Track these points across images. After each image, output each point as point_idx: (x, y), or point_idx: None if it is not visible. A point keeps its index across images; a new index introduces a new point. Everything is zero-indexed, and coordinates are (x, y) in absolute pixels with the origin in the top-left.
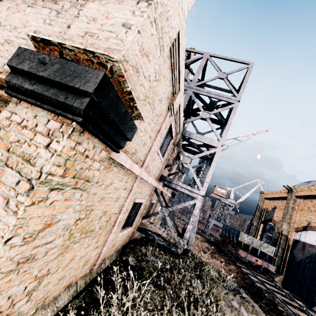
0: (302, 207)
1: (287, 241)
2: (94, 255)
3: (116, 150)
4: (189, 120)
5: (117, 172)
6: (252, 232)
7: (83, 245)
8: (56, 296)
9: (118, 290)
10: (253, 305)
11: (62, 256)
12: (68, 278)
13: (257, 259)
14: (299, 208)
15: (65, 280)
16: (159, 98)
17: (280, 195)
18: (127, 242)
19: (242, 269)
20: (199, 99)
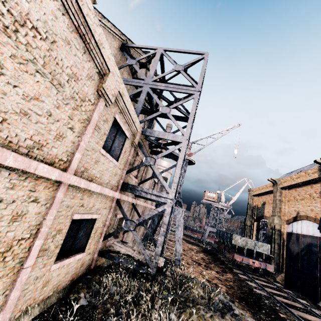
0: (288, 197)
1: (281, 236)
2: None
3: None
4: (149, 117)
5: None
6: (247, 233)
7: None
8: None
9: None
10: None
11: None
12: None
13: (254, 261)
14: (286, 199)
15: None
16: (68, 73)
17: (266, 190)
18: (83, 273)
19: (239, 275)
20: (159, 96)
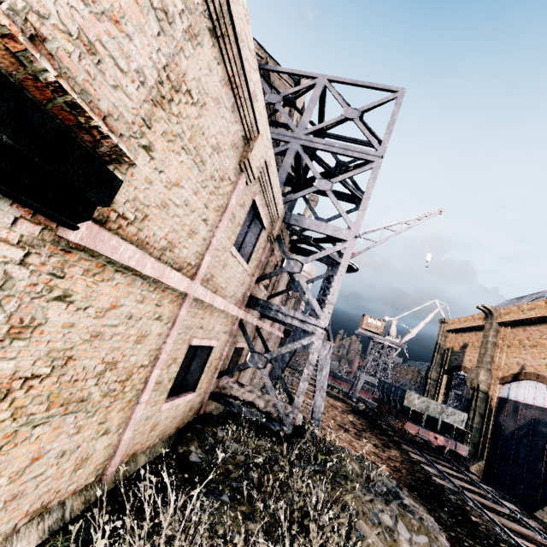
0: (510, 341)
1: (488, 402)
2: (102, 448)
3: (65, 222)
4: (297, 195)
5: (126, 284)
6: (429, 391)
7: (62, 430)
8: (7, 535)
9: (146, 511)
10: (421, 518)
11: (3, 454)
12: (36, 496)
13: (437, 437)
14: (506, 343)
15: (27, 500)
16: (212, 143)
17: (472, 324)
18: (190, 421)
19: (411, 455)
20: (314, 159)
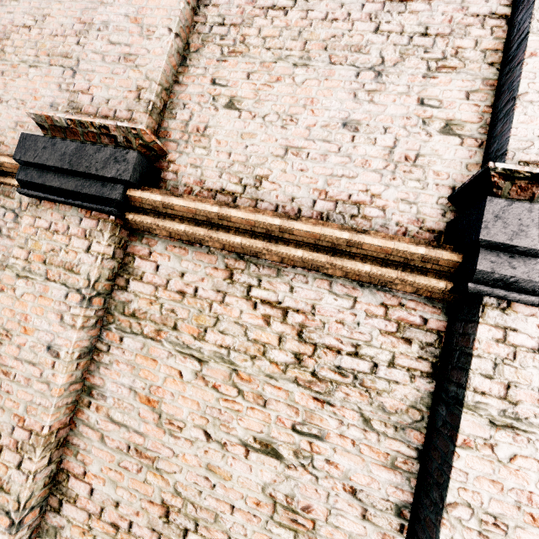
0: None
1: None
2: None
3: None
4: None
5: None
6: None
7: None
8: None
9: None
10: None
11: None
12: None
13: None
14: None
15: None
16: None
17: None
18: None
19: None
20: None
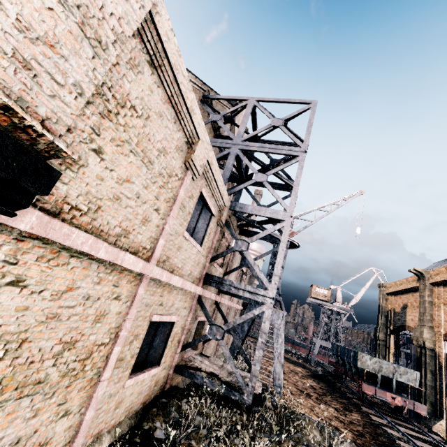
0: (444, 299)
1: (436, 358)
2: (63, 430)
3: (0, 209)
4: (239, 187)
5: (82, 268)
6: (380, 351)
7: (17, 414)
8: None
9: None
10: None
11: None
12: None
13: (394, 397)
14: (441, 302)
15: None
16: (158, 147)
17: (408, 286)
18: (157, 395)
19: (372, 417)
20: (251, 159)
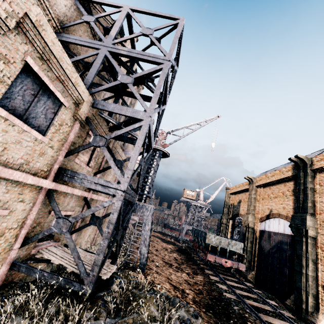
0: (263, 195)
1: (254, 233)
2: None
3: None
4: (104, 86)
5: None
6: (222, 231)
7: None
8: None
9: None
10: None
11: None
12: None
13: (227, 261)
14: (261, 197)
15: None
16: None
17: (243, 188)
18: None
19: (210, 277)
20: (123, 65)
